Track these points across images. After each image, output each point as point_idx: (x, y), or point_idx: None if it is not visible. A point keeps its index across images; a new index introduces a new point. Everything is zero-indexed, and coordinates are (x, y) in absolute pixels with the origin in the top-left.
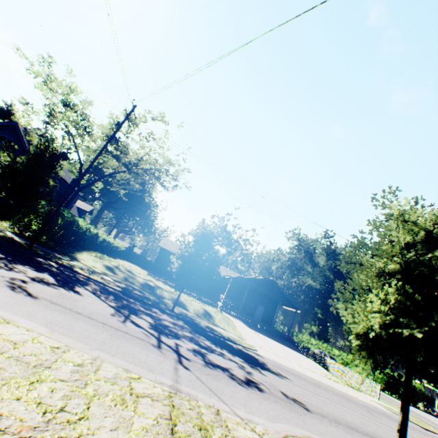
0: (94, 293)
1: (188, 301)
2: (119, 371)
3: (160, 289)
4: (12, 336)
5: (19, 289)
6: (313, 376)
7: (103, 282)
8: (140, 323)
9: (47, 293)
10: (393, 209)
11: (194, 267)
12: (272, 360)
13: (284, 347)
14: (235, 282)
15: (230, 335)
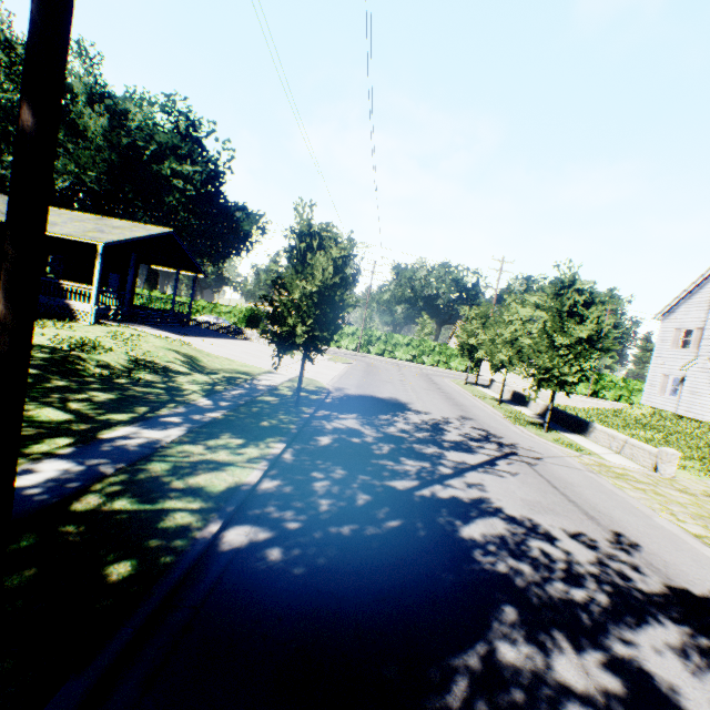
0: (434, 482)
1: (139, 350)
2: (628, 491)
3: (82, 358)
4: (699, 529)
5: (627, 543)
6: (335, 373)
7: (273, 454)
8: (474, 459)
9: (577, 524)
10: (570, 279)
11: (338, 325)
12: (337, 383)
13: (233, 343)
14: (76, 241)
15: (292, 381)
